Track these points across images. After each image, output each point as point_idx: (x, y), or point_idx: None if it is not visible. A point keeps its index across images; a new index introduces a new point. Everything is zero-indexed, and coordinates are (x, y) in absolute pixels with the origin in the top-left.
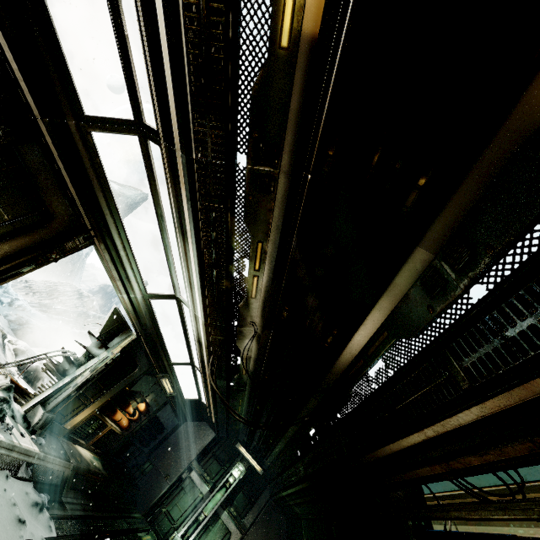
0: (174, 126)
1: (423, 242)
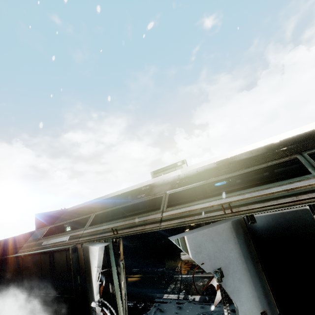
0: None
1: None
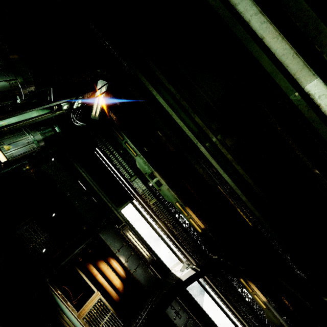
0: None
1: None
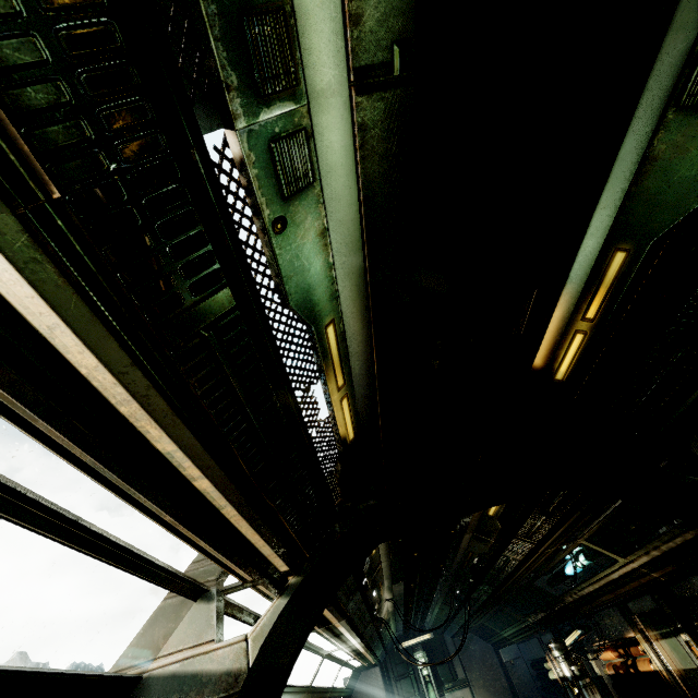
0: (333, 621)
1: (466, 534)
